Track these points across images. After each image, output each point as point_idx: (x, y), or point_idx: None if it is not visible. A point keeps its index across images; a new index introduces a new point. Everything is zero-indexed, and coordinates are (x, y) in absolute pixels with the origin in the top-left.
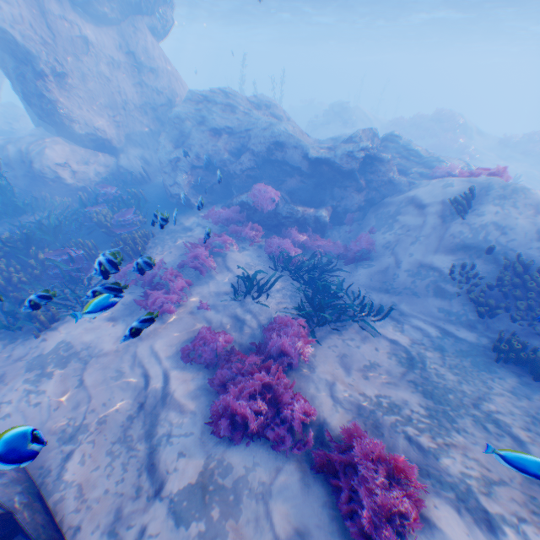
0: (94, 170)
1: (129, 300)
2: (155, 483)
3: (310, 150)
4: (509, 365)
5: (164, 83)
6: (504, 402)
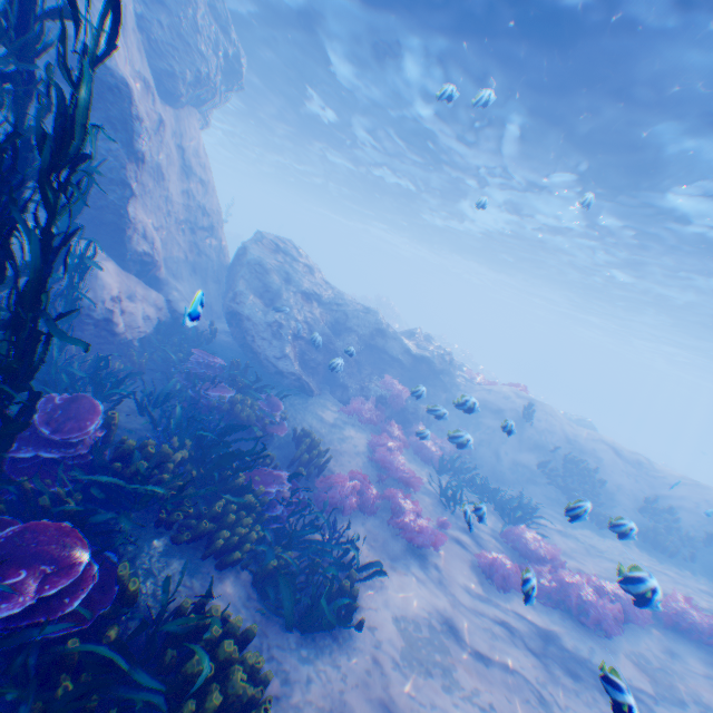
0: (141, 310)
1: (379, 537)
2: (637, 697)
3: (411, 345)
4: (602, 528)
5: (213, 202)
6: (631, 552)
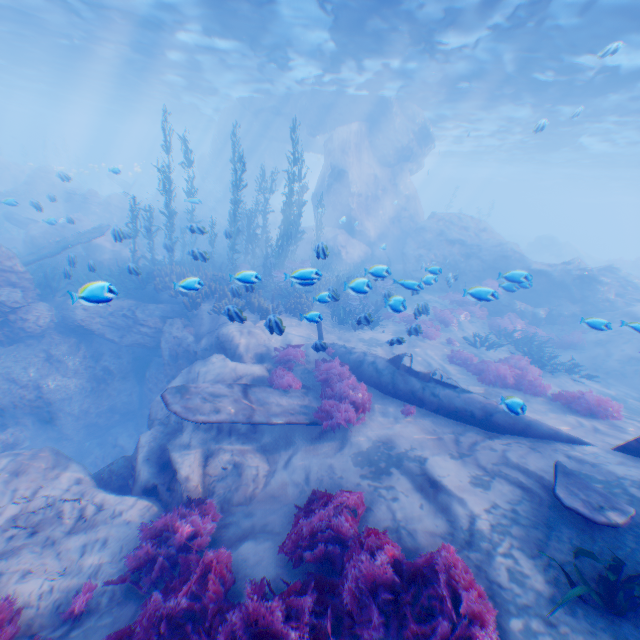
0: (356, 254)
1: (398, 328)
2: None
3: (533, 264)
4: None
5: (411, 205)
6: None
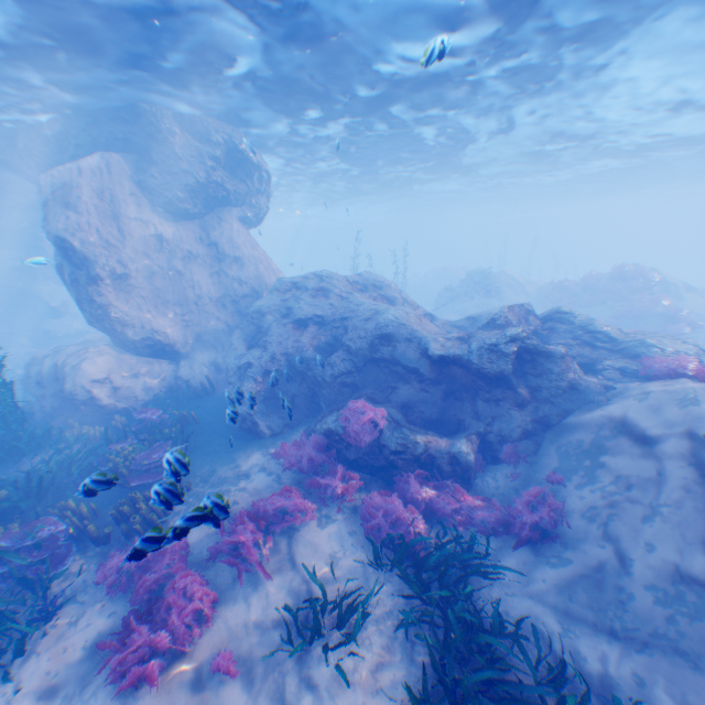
0: (141, 382)
1: (99, 639)
2: None
3: (432, 344)
4: None
5: (249, 270)
6: None
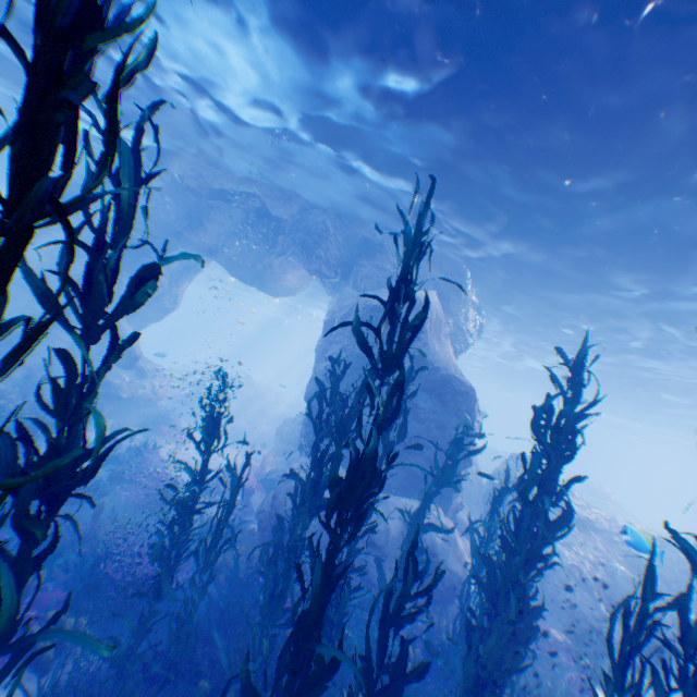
0: None
1: None
2: None
3: None
4: None
5: None
6: None
